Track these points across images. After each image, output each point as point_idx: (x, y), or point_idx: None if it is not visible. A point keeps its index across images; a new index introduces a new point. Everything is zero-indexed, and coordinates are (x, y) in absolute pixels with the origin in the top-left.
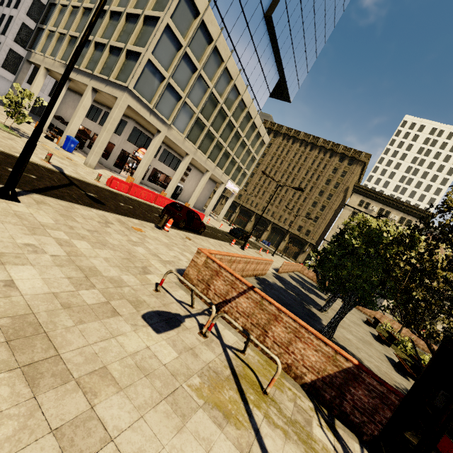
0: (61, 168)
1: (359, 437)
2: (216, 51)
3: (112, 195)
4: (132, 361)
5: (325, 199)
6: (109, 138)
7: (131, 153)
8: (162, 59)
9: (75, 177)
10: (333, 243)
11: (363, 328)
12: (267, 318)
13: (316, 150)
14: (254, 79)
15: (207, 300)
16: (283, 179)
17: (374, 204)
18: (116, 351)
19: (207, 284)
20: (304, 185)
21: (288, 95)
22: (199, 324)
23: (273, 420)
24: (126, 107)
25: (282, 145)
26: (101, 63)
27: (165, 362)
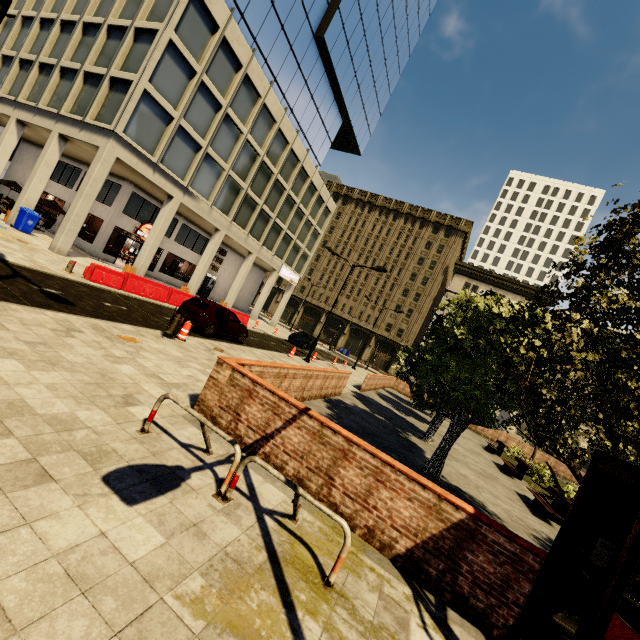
0: (1, 254)
1: (487, 633)
2: (249, 81)
3: (93, 291)
4: (59, 566)
5: (420, 284)
6: (89, 208)
7: (130, 231)
8: (166, 91)
9: (26, 266)
10: (429, 336)
11: (484, 457)
12: (331, 457)
13: (402, 219)
14: (307, 123)
15: (225, 437)
16: (360, 261)
17: (483, 288)
18: (25, 551)
19: (236, 413)
20: (389, 267)
21: (357, 146)
22: (218, 480)
23: (340, 634)
24: (114, 160)
25: (355, 215)
26: (72, 97)
27: (136, 557)
